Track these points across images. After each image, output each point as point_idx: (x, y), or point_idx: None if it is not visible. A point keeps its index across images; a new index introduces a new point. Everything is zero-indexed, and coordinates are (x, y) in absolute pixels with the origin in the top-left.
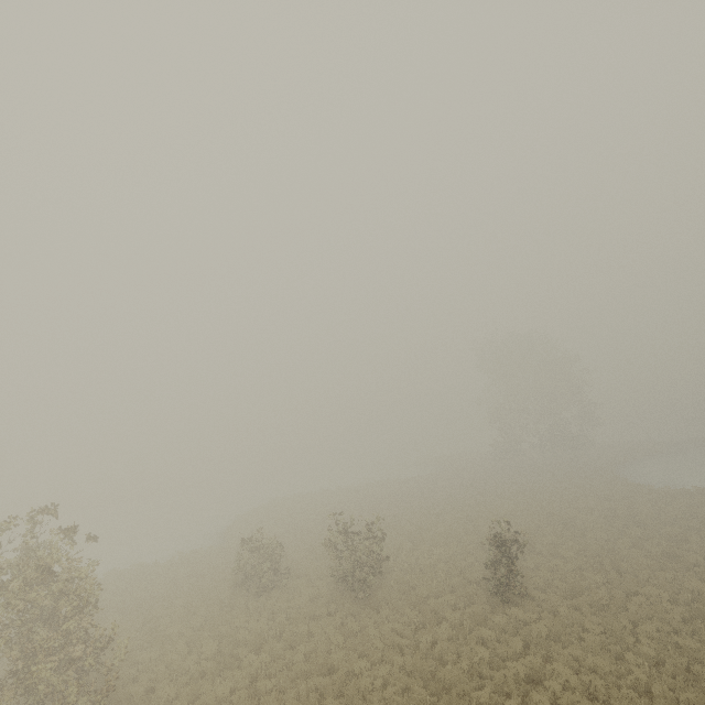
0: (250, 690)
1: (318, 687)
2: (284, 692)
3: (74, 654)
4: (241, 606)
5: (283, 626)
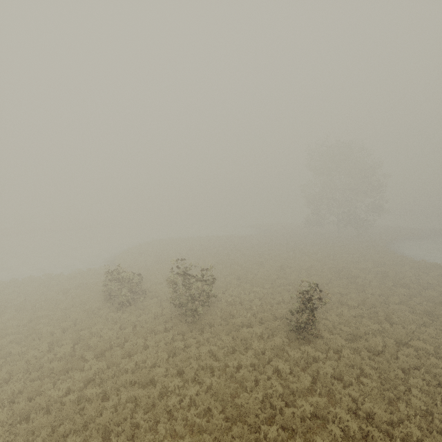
0: (82, 392)
1: (137, 397)
2: (109, 397)
3: None
4: (103, 316)
5: (128, 336)
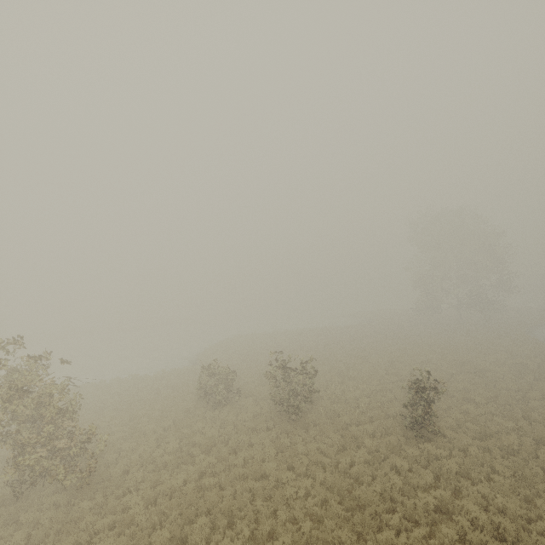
0: (198, 483)
1: (252, 489)
2: (225, 488)
3: (62, 445)
4: (201, 415)
5: (230, 434)
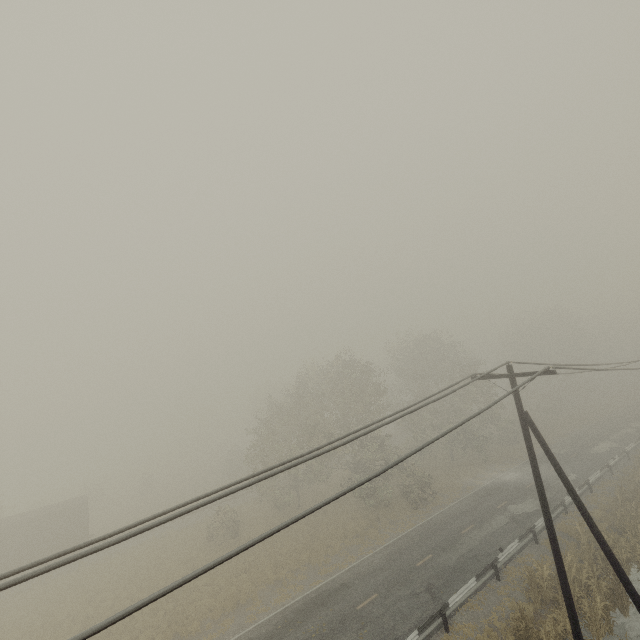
0: None
1: None
2: None
3: None
4: None
5: None
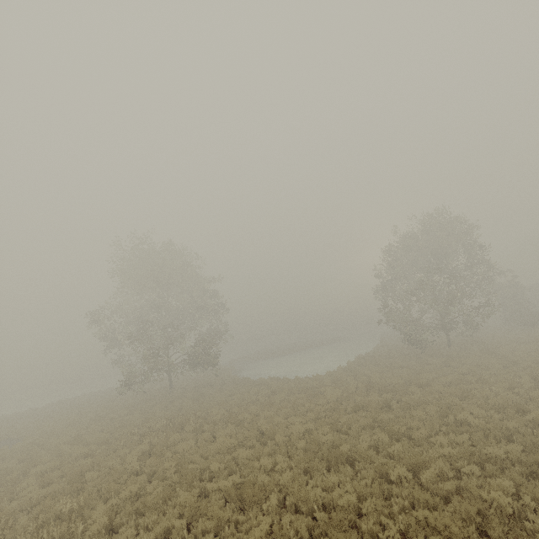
0: None
1: None
2: None
3: None
4: None
5: None
